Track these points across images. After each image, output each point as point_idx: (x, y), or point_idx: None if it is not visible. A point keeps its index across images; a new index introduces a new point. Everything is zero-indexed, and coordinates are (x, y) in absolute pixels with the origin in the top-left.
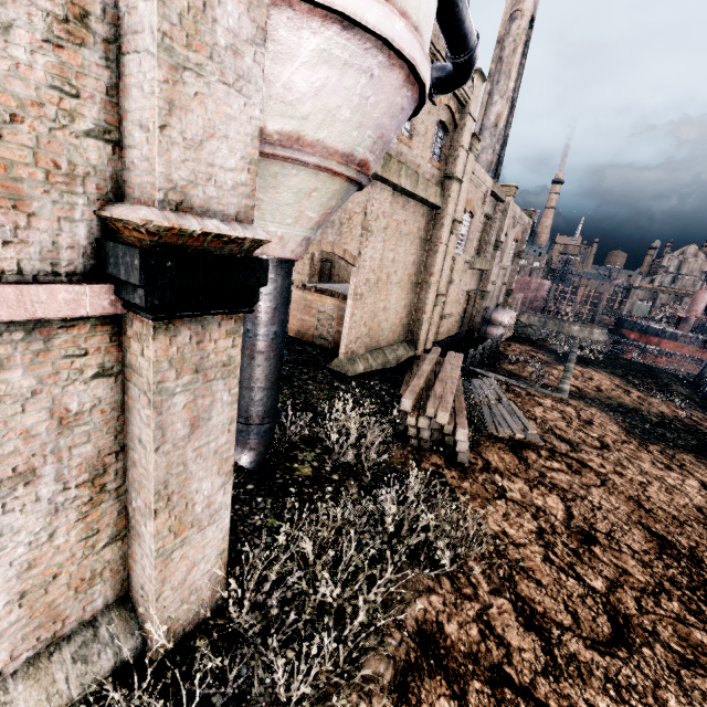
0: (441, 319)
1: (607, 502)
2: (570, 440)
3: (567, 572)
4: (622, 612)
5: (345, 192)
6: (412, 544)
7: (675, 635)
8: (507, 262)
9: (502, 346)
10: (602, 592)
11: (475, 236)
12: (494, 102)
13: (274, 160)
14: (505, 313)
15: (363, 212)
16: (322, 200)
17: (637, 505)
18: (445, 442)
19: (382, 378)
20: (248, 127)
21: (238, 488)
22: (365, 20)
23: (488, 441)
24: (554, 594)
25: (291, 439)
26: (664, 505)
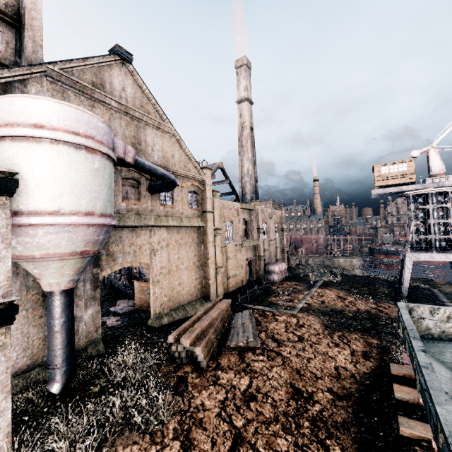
0: (228, 279)
1: (278, 374)
2: (280, 340)
3: (225, 420)
4: (243, 436)
5: (82, 261)
6: (120, 416)
7: (265, 443)
8: (274, 235)
9: (276, 285)
10: (239, 427)
11: (239, 231)
12: (244, 163)
13: (42, 262)
14: (275, 265)
15: (149, 242)
16: (70, 267)
17: (296, 372)
18: (194, 357)
19: (180, 324)
20: (6, 269)
21: (51, 406)
22: (57, 222)
23: (228, 351)
24: (209, 433)
25: (94, 372)
26: (314, 369)
